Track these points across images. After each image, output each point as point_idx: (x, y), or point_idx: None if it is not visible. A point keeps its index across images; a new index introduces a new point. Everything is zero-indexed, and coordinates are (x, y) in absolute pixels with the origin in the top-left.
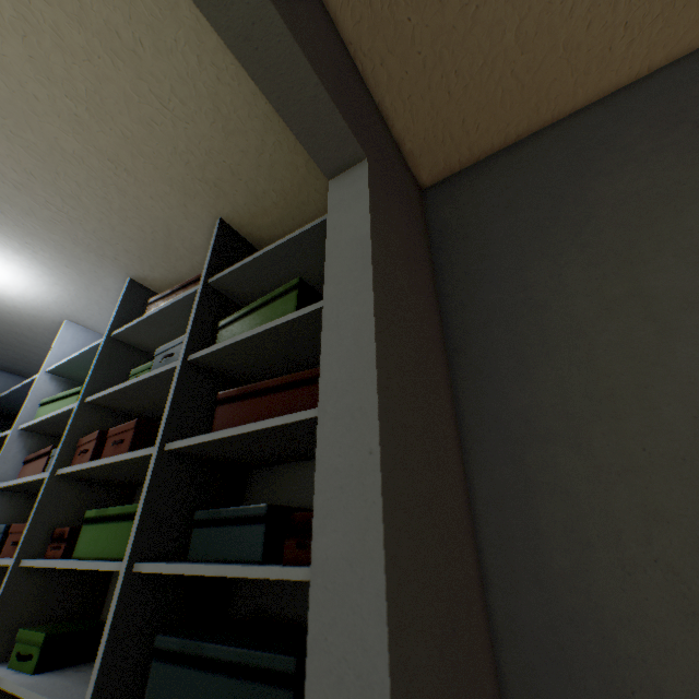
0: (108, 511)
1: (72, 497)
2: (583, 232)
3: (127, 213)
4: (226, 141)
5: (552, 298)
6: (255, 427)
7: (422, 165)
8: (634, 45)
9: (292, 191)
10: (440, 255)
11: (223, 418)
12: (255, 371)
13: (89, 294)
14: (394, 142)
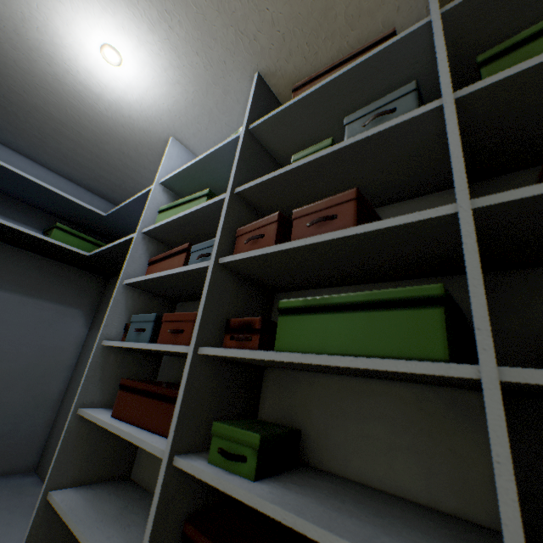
0: (333, 299)
1: (230, 291)
2: None
3: None
4: None
5: None
6: None
7: None
8: None
9: None
10: None
11: None
12: (525, 132)
13: (205, 99)
14: None
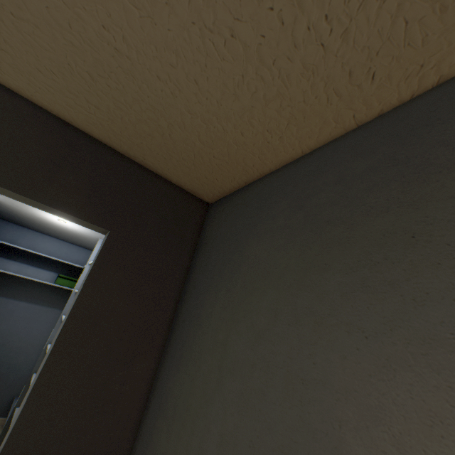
0: None
1: None
2: (232, 278)
3: None
4: None
5: (205, 321)
6: None
7: (200, 194)
8: (284, 138)
9: None
10: (195, 258)
11: None
12: None
13: None
14: (175, 187)
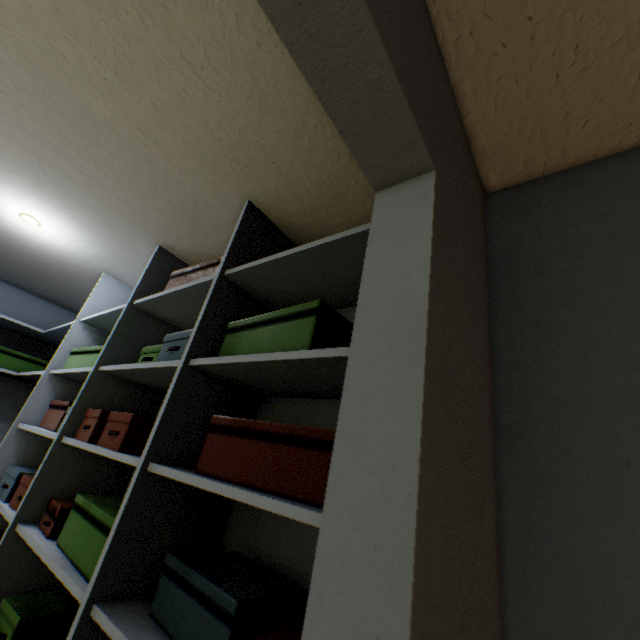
0: (92, 508)
1: (74, 464)
2: None
3: (156, 185)
4: (262, 119)
5: None
6: (238, 495)
7: (493, 165)
8: None
9: (329, 180)
10: (501, 286)
11: (211, 451)
12: (259, 384)
13: (123, 254)
14: (465, 135)
